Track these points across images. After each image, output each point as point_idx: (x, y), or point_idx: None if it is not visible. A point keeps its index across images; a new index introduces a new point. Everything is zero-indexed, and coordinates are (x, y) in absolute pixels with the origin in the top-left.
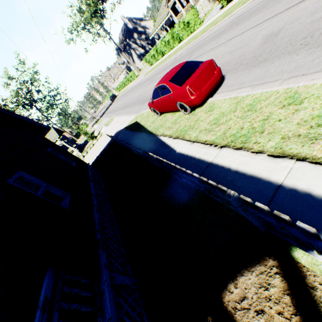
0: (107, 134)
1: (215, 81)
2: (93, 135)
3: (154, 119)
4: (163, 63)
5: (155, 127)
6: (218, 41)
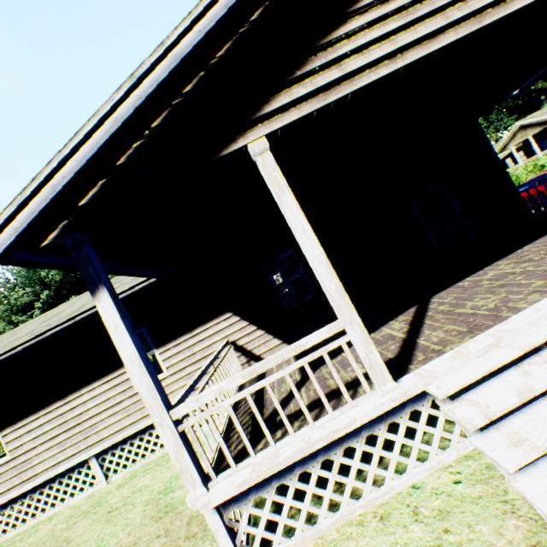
0: None
1: None
2: None
3: None
4: None
5: None
6: None
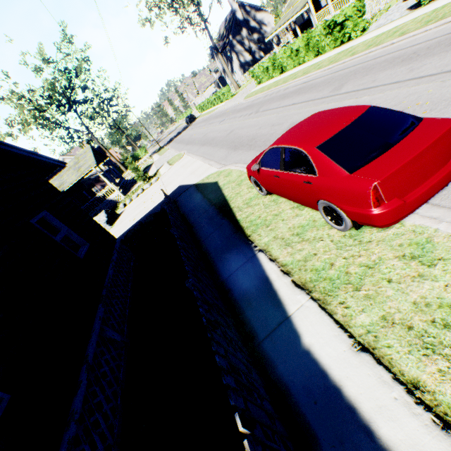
0: (163, 190)
1: (447, 179)
2: (147, 175)
3: (251, 198)
4: (281, 85)
5: (250, 217)
6: (414, 68)
